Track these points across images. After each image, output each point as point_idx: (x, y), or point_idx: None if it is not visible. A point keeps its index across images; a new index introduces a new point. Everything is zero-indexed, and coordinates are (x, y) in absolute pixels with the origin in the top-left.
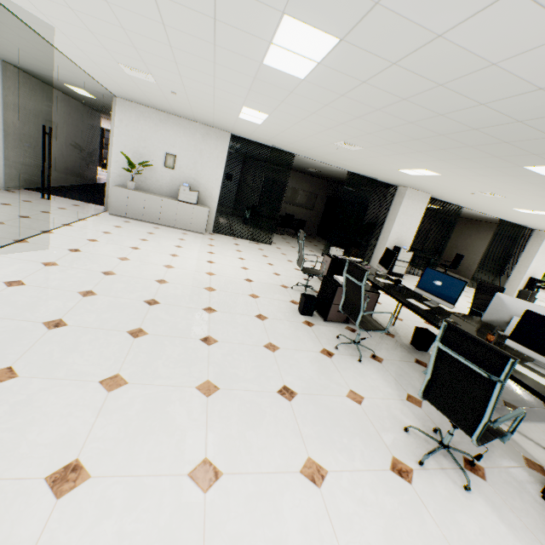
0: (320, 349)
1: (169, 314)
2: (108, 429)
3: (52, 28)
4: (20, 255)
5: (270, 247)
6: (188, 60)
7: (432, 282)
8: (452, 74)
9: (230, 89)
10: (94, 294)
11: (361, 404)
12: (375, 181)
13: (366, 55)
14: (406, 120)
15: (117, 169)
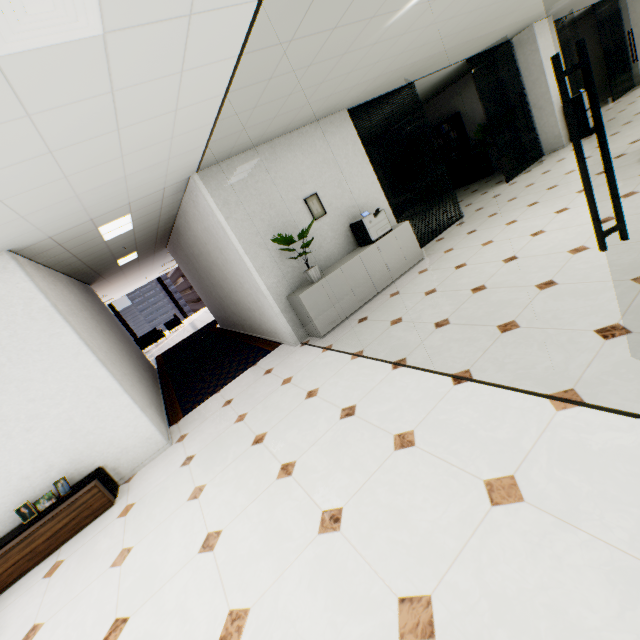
0: None
1: None
2: None
3: None
4: None
5: (476, 214)
6: None
7: None
8: None
9: None
10: None
11: None
12: (476, 61)
13: None
14: None
15: (268, 276)
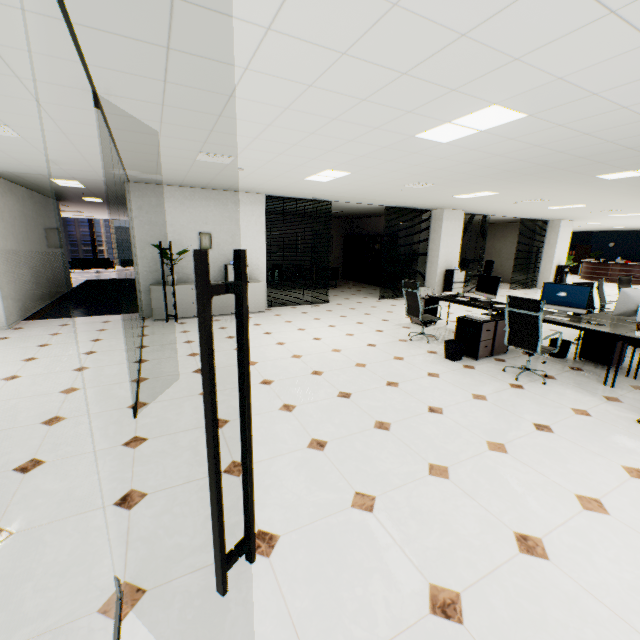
0: (508, 385)
1: (374, 400)
2: (495, 504)
3: (149, 132)
4: (169, 395)
5: (332, 305)
6: (316, 142)
7: (555, 295)
8: (606, 127)
9: (333, 158)
10: (293, 406)
11: (591, 415)
12: (407, 210)
13: (539, 123)
14: (518, 159)
15: (145, 265)
